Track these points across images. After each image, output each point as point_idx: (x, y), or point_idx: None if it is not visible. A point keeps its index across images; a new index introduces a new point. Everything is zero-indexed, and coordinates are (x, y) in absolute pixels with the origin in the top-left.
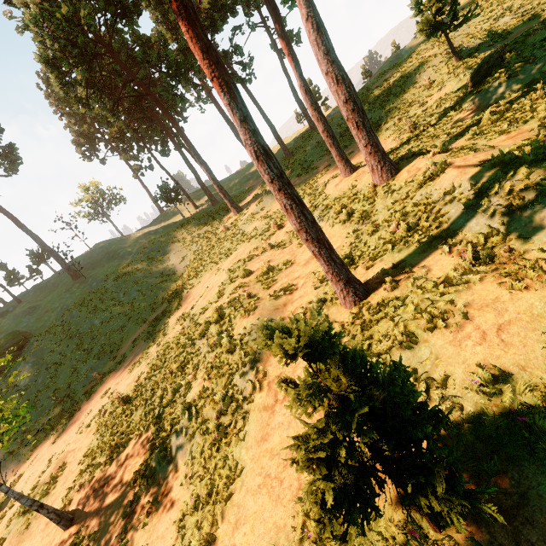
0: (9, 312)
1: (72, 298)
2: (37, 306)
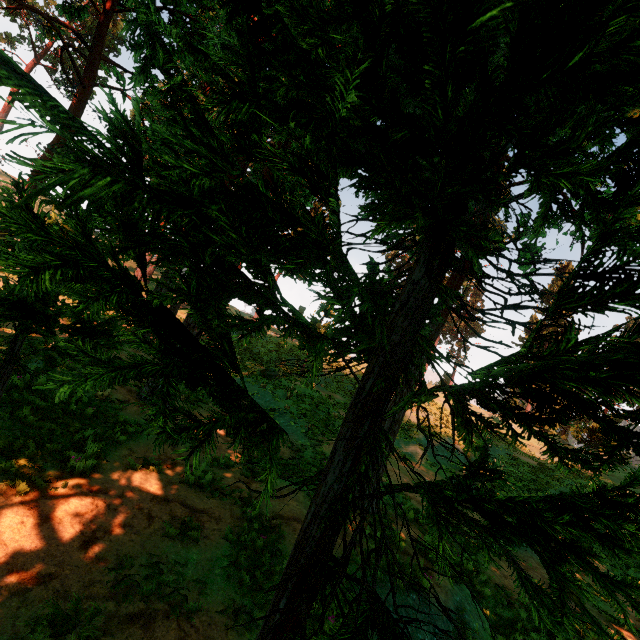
0: None
1: None
2: None
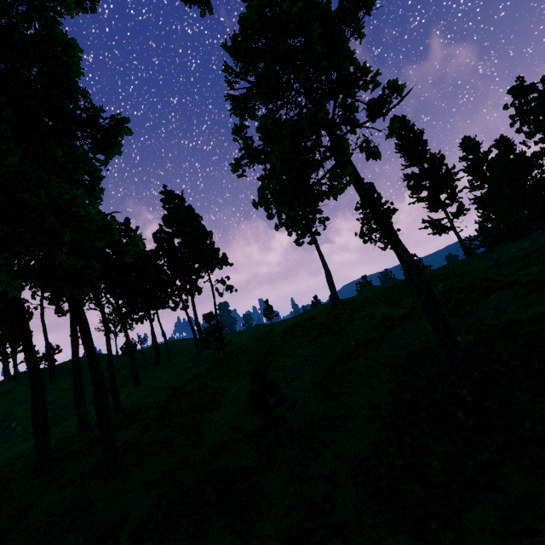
0: (3, 384)
1: (29, 395)
2: (13, 390)
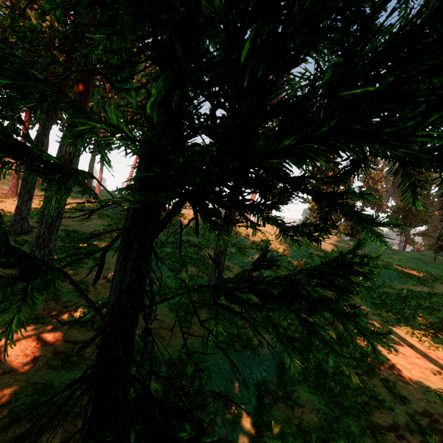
0: None
1: None
2: None
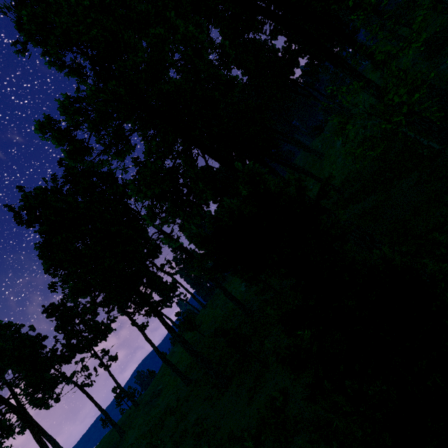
0: None
1: None
2: None
